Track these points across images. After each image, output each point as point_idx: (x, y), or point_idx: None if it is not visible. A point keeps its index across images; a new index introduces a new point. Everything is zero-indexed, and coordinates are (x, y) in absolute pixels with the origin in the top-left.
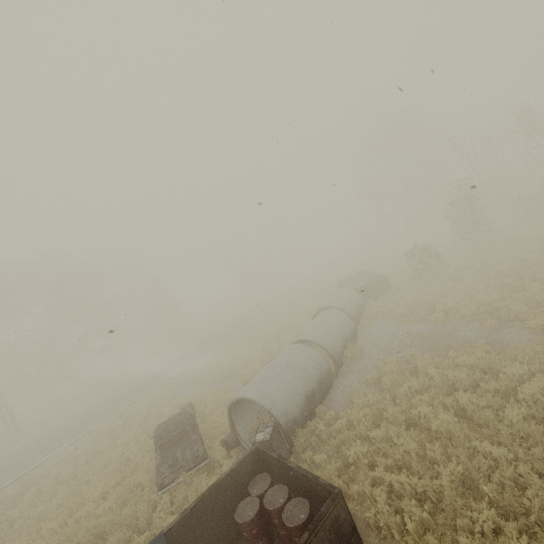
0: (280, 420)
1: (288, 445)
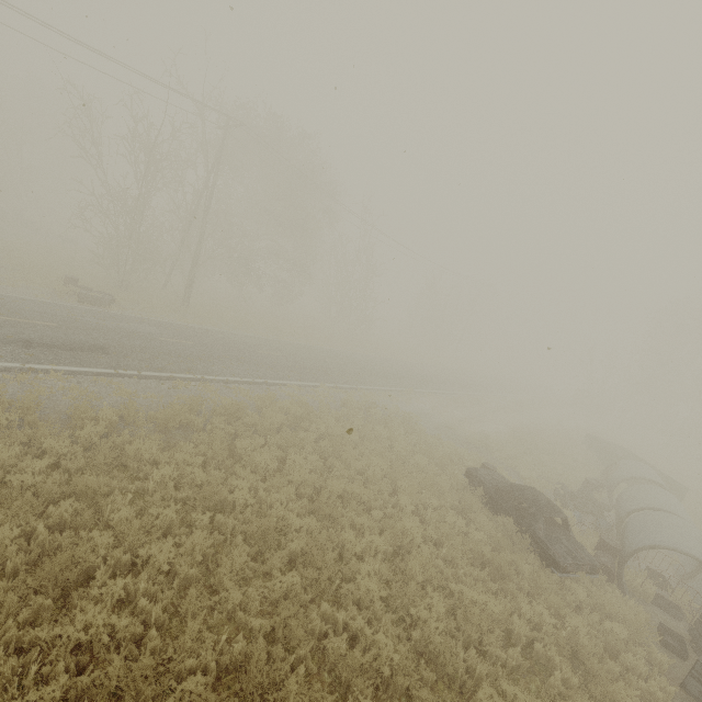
0: None
1: None
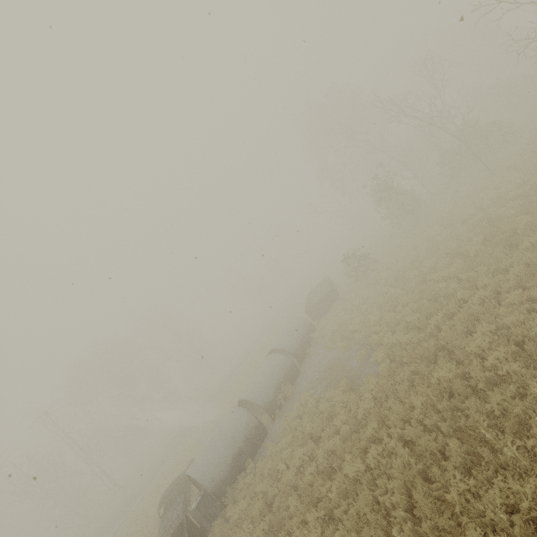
0: (208, 487)
1: (220, 502)
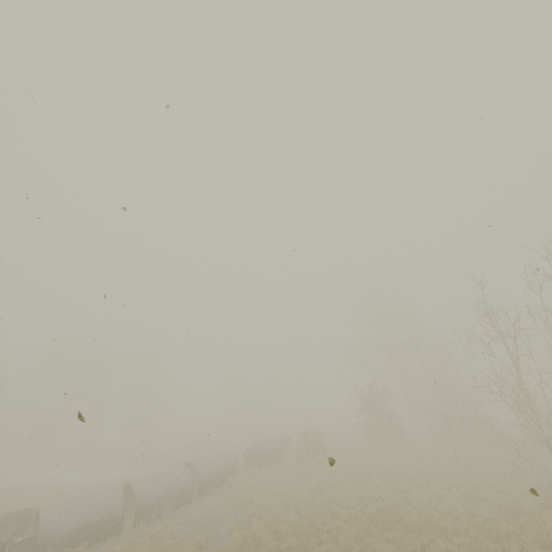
0: (41, 534)
1: None
